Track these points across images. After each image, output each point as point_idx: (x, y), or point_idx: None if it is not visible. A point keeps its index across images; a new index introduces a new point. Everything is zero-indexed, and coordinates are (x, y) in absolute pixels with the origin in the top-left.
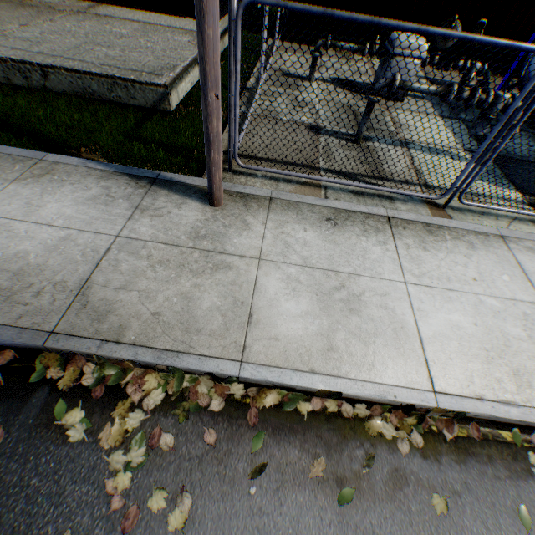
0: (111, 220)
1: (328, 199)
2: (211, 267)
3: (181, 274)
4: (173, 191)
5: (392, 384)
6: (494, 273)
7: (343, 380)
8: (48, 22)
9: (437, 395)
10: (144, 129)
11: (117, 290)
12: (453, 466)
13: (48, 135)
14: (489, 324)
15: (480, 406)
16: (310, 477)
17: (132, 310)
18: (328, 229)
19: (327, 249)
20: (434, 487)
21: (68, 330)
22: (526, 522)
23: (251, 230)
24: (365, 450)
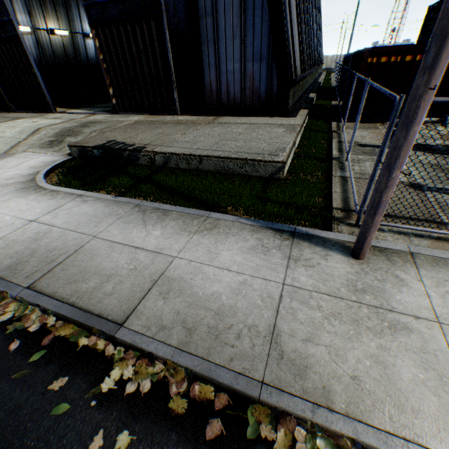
0: (273, 268)
1: None
2: (388, 327)
3: (360, 331)
4: (313, 243)
5: None
6: None
7: None
8: (194, 130)
9: None
10: (269, 192)
11: (304, 341)
12: None
13: (207, 199)
14: None
15: None
16: None
17: (328, 368)
18: None
19: None
20: None
21: (275, 382)
22: None
23: (408, 286)
24: None
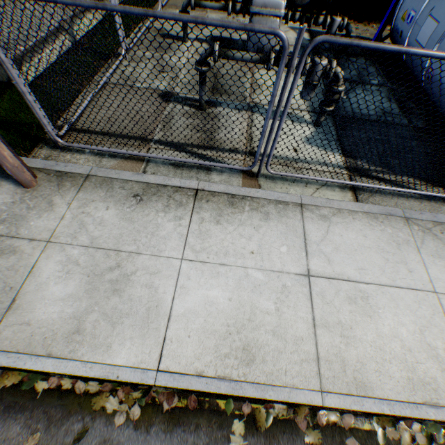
0: None
1: (145, 173)
2: None
3: None
4: None
5: (120, 365)
6: (275, 245)
7: (75, 363)
8: None
9: (159, 373)
10: None
11: None
12: (160, 435)
13: None
14: (244, 299)
15: (195, 382)
16: None
17: None
18: (131, 206)
19: (120, 228)
20: None
21: None
22: None
23: (53, 211)
24: (84, 423)
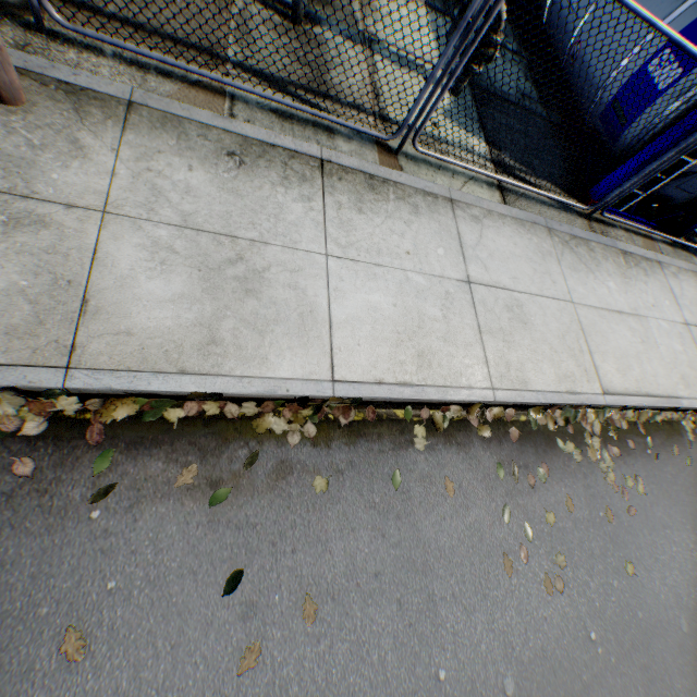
0: None
1: (234, 119)
2: (7, 223)
3: None
4: None
5: (287, 378)
6: (431, 246)
7: (224, 379)
8: None
9: (336, 384)
10: None
11: None
12: (343, 449)
13: None
14: (410, 305)
15: (377, 390)
16: (176, 488)
17: None
18: (230, 171)
19: (223, 203)
20: (319, 471)
21: None
22: (397, 483)
23: (89, 159)
24: (250, 449)
